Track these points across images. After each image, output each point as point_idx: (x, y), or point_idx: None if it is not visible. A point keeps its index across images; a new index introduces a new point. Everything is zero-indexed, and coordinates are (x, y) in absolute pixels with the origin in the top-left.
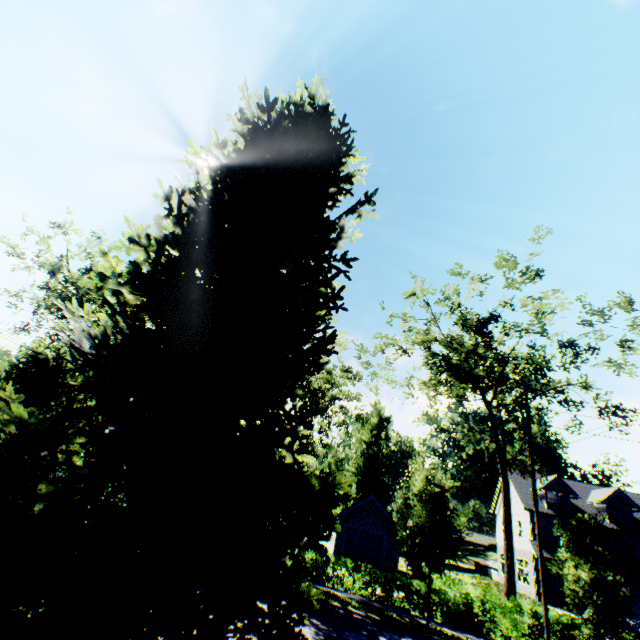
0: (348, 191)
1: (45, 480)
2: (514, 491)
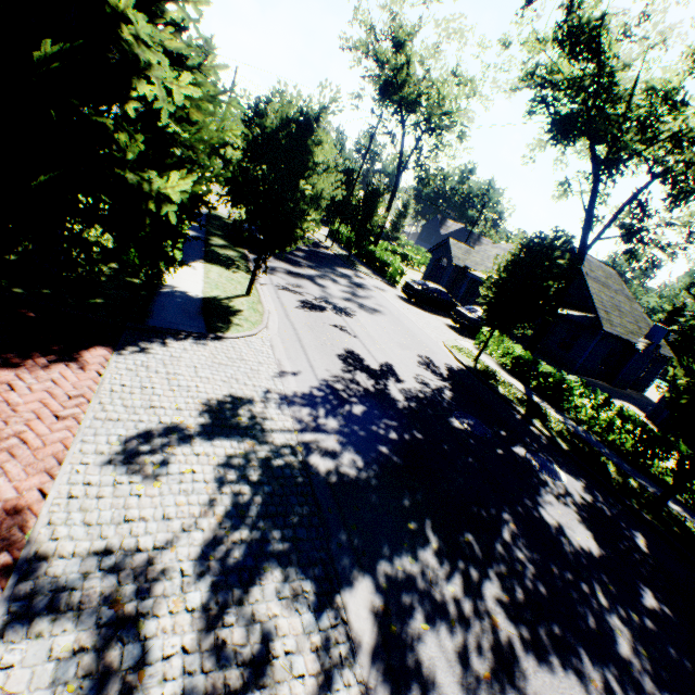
0: None
1: None
2: None
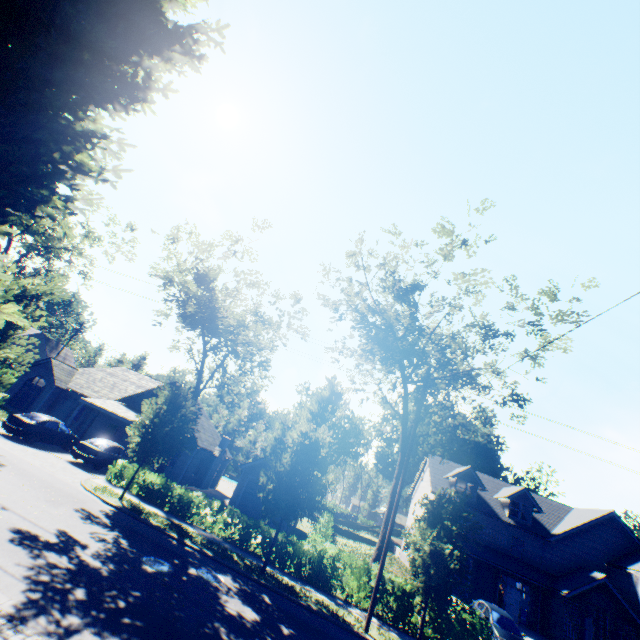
0: (159, 24)
1: None
2: (429, 475)
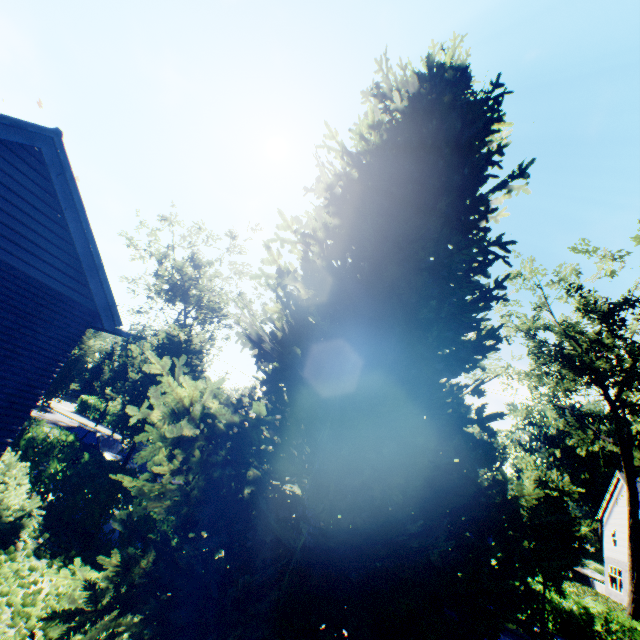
0: (496, 164)
1: (252, 467)
2: None
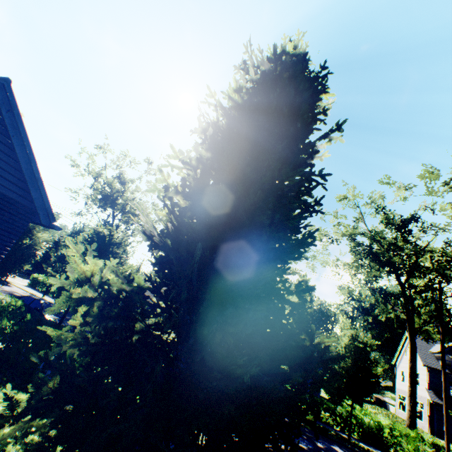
0: (322, 121)
1: (139, 322)
2: None
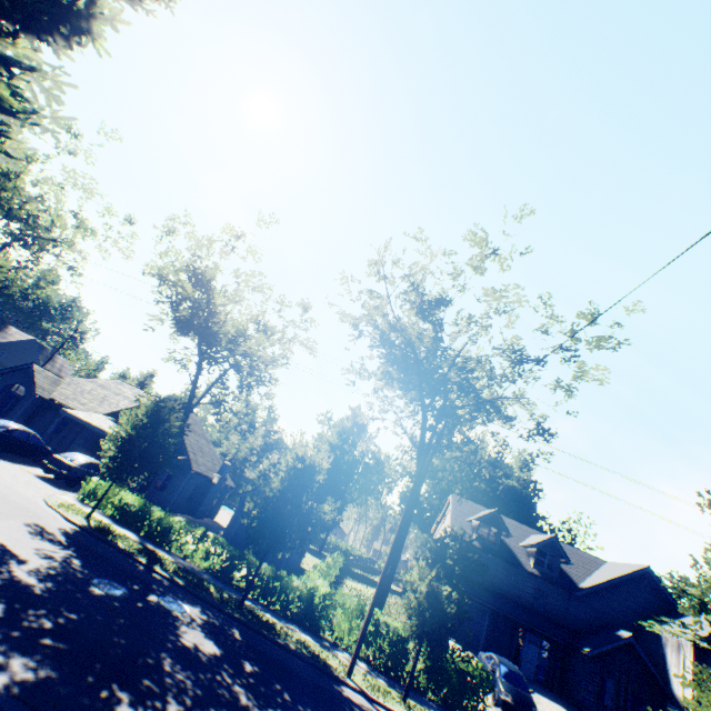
0: None
1: None
2: (450, 517)
